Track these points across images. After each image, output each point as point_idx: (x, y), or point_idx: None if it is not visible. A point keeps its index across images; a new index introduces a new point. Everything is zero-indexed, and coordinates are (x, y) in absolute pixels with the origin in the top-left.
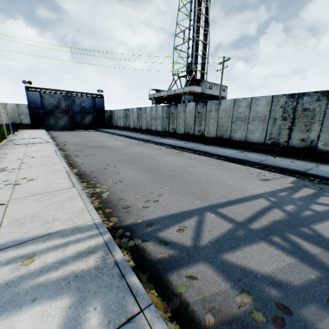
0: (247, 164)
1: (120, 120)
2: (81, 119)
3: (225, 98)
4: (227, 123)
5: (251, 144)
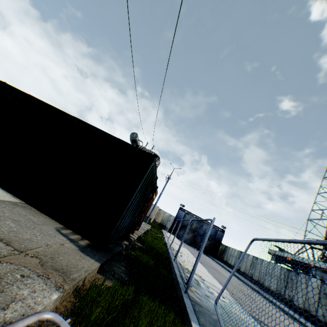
0: None
1: (232, 258)
2: (200, 240)
3: None
4: None
5: None
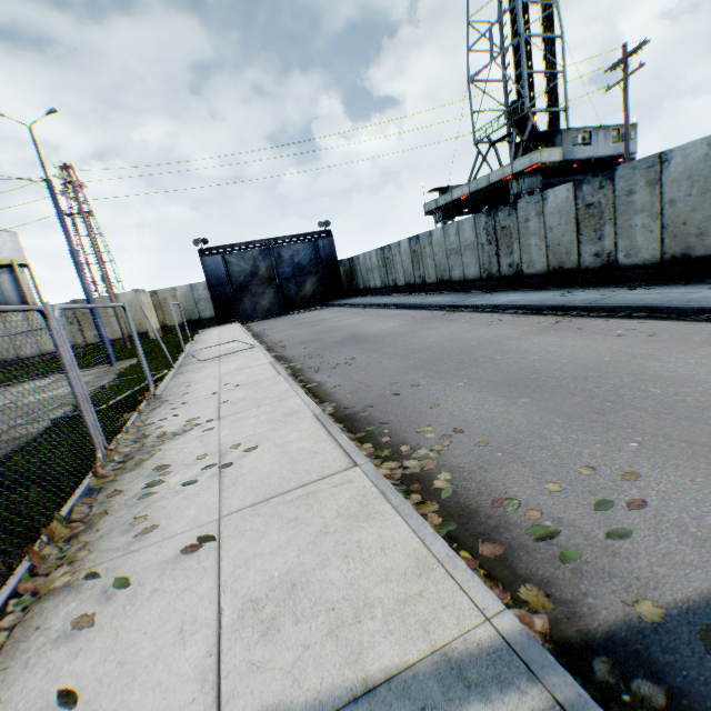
0: None
1: (373, 274)
2: (297, 288)
3: (631, 159)
4: (700, 212)
5: None
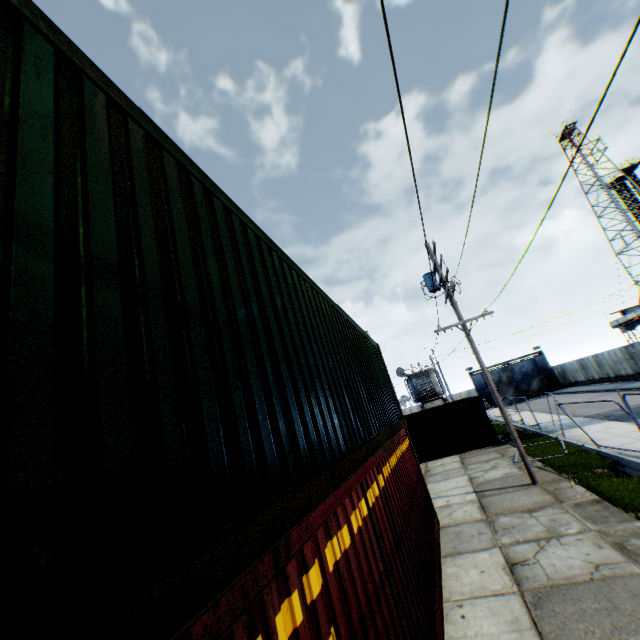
0: None
1: (576, 373)
2: (527, 386)
3: None
4: None
5: None
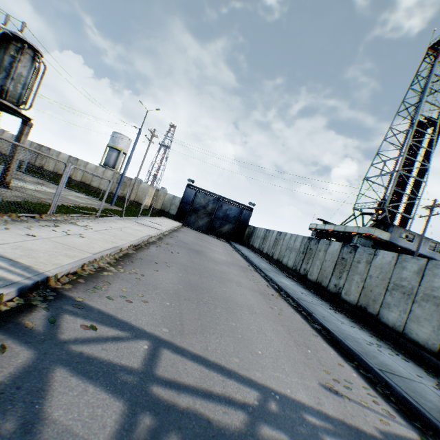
0: (353, 361)
1: (258, 240)
2: (220, 225)
3: None
4: (378, 289)
5: (412, 343)
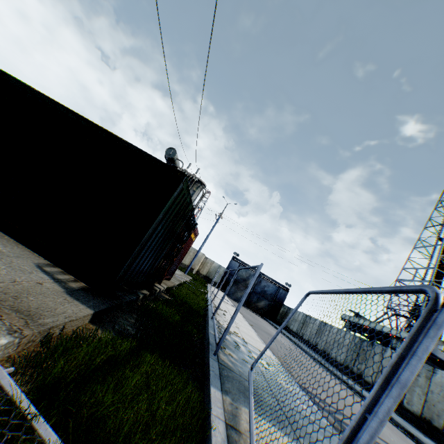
0: None
1: (295, 323)
2: (257, 300)
3: None
4: (440, 404)
5: None
